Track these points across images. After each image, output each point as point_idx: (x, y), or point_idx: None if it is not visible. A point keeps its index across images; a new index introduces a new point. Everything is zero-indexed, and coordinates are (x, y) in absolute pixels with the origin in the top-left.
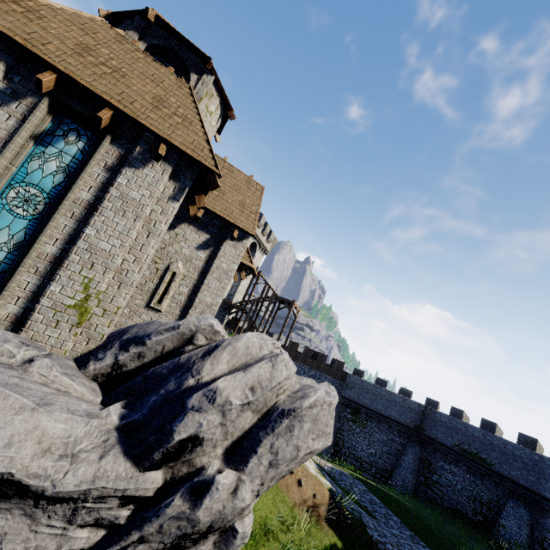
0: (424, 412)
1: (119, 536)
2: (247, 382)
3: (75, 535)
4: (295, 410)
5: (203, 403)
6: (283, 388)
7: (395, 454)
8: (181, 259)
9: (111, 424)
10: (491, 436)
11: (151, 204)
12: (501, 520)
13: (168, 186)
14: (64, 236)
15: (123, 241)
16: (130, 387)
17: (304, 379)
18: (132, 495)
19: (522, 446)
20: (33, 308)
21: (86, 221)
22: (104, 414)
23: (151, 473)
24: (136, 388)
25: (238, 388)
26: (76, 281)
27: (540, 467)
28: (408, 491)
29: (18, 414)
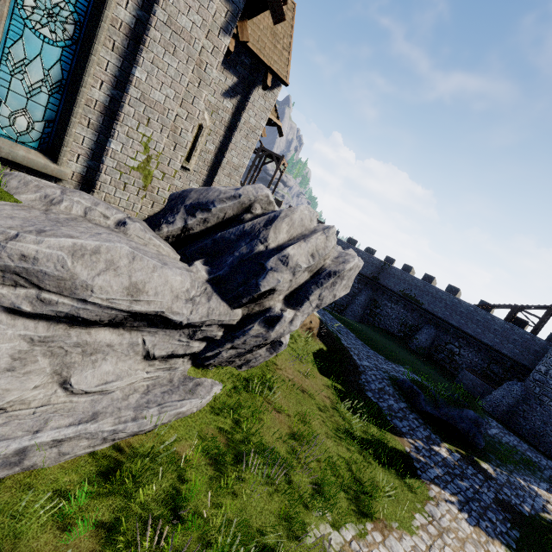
0: (382, 267)
1: (217, 346)
2: (309, 251)
3: (192, 345)
4: (339, 272)
5: (279, 266)
6: (328, 254)
7: (352, 295)
8: (207, 109)
9: (202, 277)
10: (429, 286)
11: (203, 39)
12: (416, 336)
13: (220, 8)
14: (110, 78)
15: (176, 91)
16: (202, 248)
17: (338, 247)
18: (226, 324)
19: (449, 293)
20: (95, 168)
21: (130, 56)
22: (194, 270)
23: (236, 311)
24: (208, 249)
25: (303, 255)
26: (134, 139)
27: (455, 307)
28: (356, 318)
29: (154, 272)
